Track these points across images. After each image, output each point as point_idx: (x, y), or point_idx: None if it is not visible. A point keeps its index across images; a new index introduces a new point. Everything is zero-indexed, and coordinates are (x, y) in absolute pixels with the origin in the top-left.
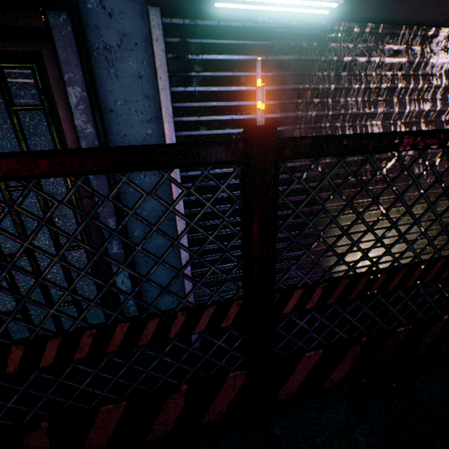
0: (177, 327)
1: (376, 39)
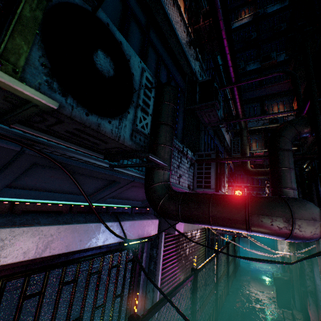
0: None
1: None
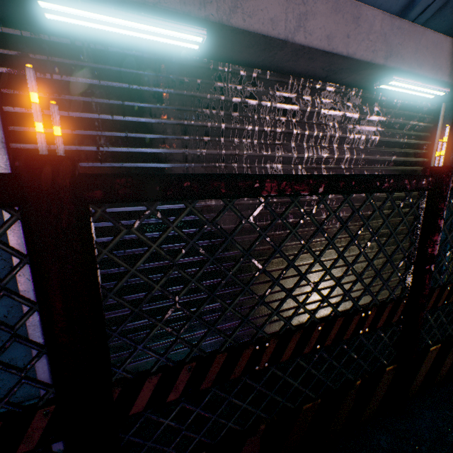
0: None
1: (266, 85)
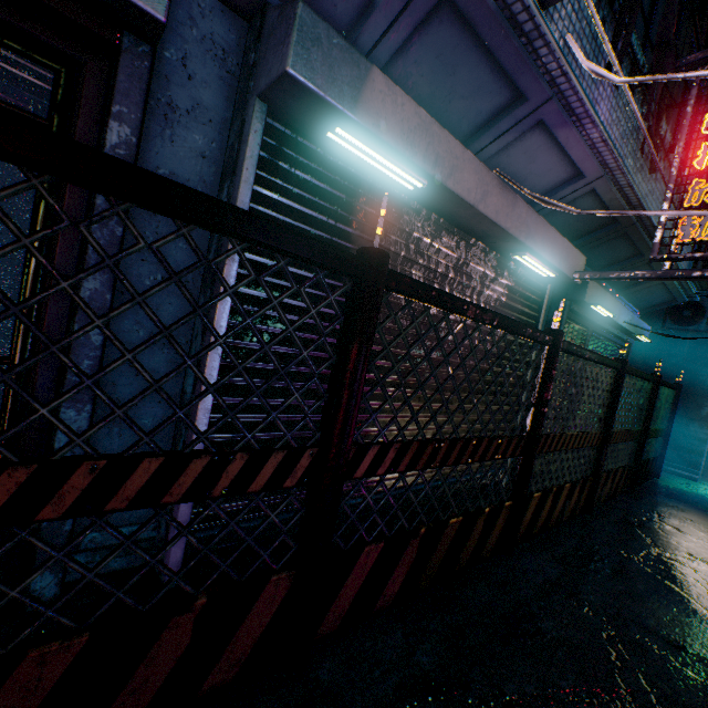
0: (229, 477)
1: (437, 229)
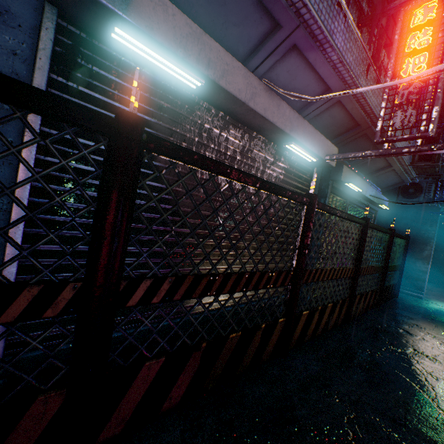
0: None
1: (225, 123)
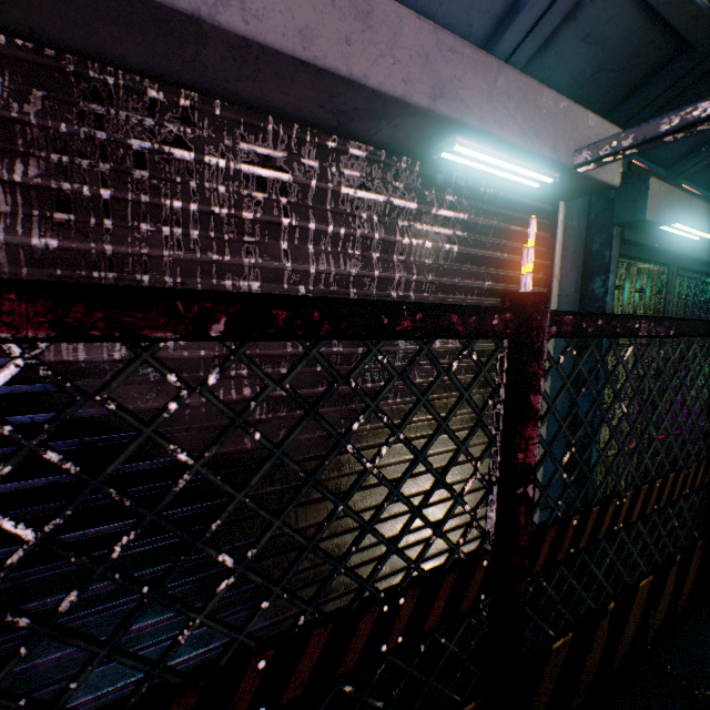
0: None
1: (216, 126)
